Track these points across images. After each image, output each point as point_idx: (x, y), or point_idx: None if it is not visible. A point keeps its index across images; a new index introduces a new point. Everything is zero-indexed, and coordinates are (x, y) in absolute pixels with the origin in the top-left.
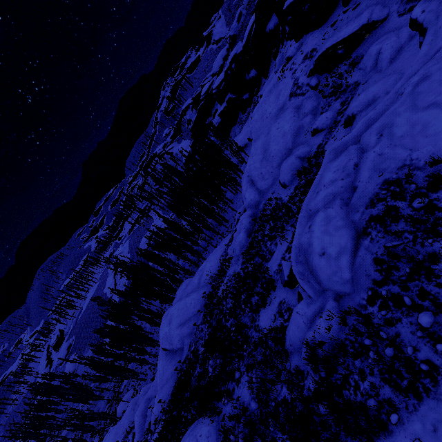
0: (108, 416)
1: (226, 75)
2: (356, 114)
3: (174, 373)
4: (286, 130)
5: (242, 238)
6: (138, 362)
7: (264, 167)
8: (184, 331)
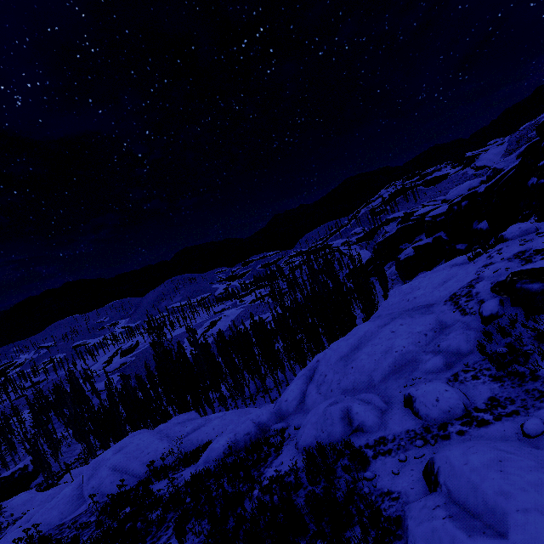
0: (50, 472)
1: (450, 209)
2: (440, 483)
3: (50, 523)
4: (396, 346)
5: (217, 446)
6: (104, 449)
7: (335, 371)
8: (105, 483)
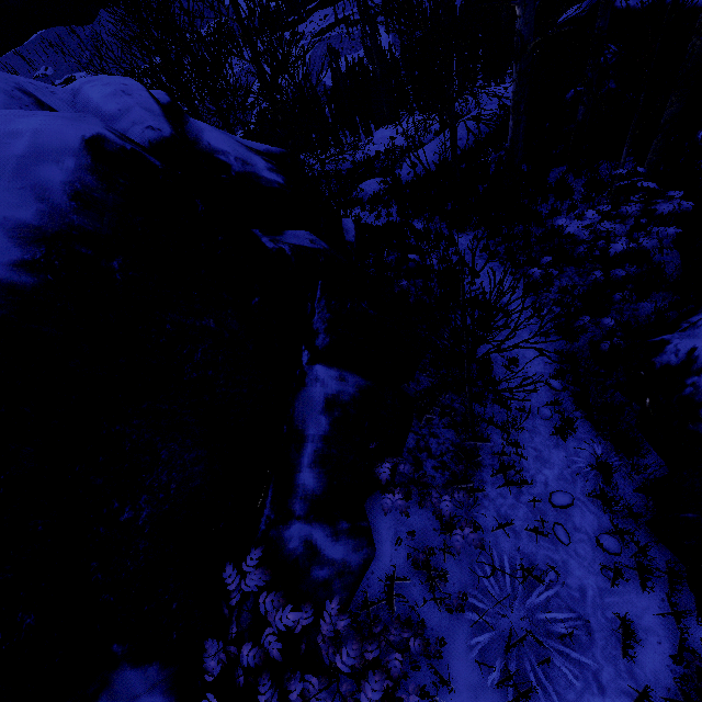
0: None
1: None
2: None
3: None
4: None
5: None
6: None
7: None
8: None
